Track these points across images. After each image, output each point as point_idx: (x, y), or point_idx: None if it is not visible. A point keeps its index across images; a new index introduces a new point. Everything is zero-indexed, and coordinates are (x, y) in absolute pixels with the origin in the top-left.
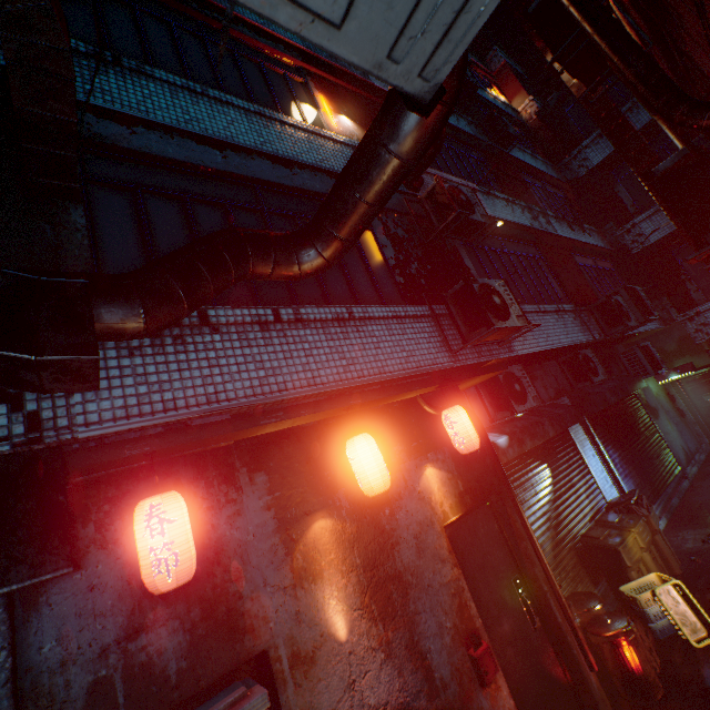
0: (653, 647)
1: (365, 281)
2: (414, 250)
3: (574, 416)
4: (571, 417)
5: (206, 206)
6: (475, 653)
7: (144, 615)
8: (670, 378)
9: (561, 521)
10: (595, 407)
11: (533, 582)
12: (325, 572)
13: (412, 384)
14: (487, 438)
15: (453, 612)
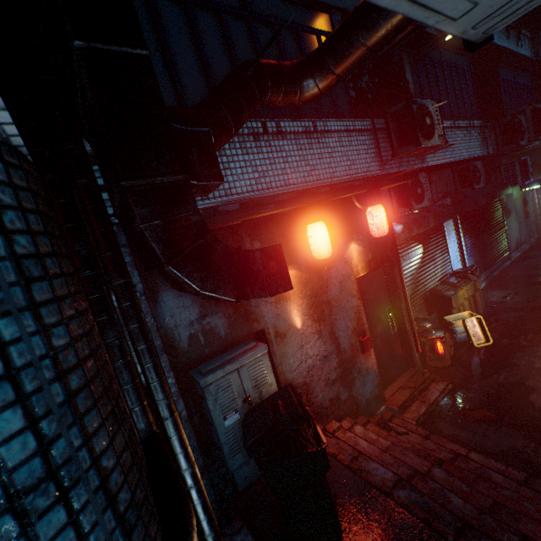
0: (452, 345)
1: (326, 95)
2: (367, 61)
3: (451, 214)
4: (449, 214)
5: (204, 12)
6: (362, 340)
7: (206, 309)
8: (531, 188)
9: (421, 280)
10: (467, 208)
11: (398, 311)
12: (291, 297)
13: (353, 188)
14: (392, 227)
15: (354, 321)
